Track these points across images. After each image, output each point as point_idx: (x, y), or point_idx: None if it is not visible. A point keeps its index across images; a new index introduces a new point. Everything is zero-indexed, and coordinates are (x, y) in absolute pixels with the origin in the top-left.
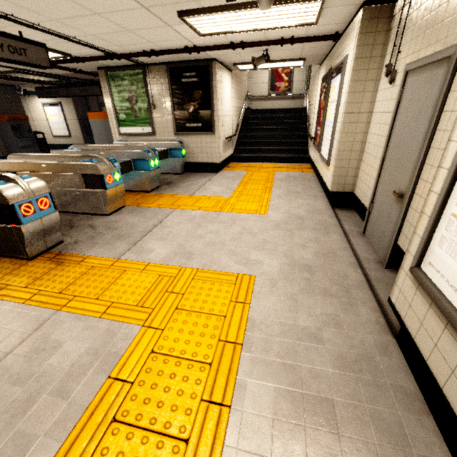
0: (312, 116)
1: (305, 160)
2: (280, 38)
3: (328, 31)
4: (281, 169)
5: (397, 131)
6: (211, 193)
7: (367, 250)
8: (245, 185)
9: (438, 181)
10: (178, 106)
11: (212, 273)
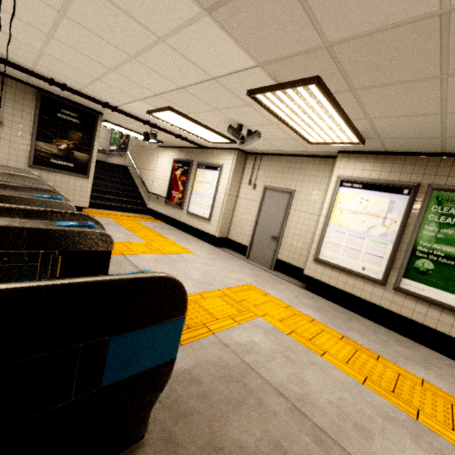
0: (149, 178)
1: (145, 212)
2: (179, 134)
3: (204, 144)
4: (137, 218)
5: (264, 211)
6: (122, 239)
7: (259, 265)
8: (137, 232)
9: (317, 232)
10: (45, 137)
11: (235, 288)
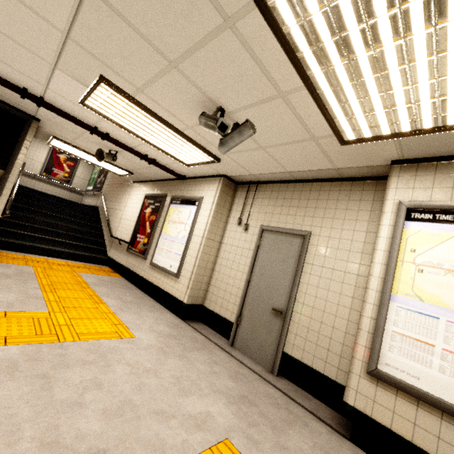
0: (116, 219)
1: (103, 261)
2: (144, 154)
3: (181, 172)
4: (82, 269)
5: (261, 264)
6: (0, 304)
7: (251, 362)
8: (55, 290)
9: (366, 310)
10: None
11: None
